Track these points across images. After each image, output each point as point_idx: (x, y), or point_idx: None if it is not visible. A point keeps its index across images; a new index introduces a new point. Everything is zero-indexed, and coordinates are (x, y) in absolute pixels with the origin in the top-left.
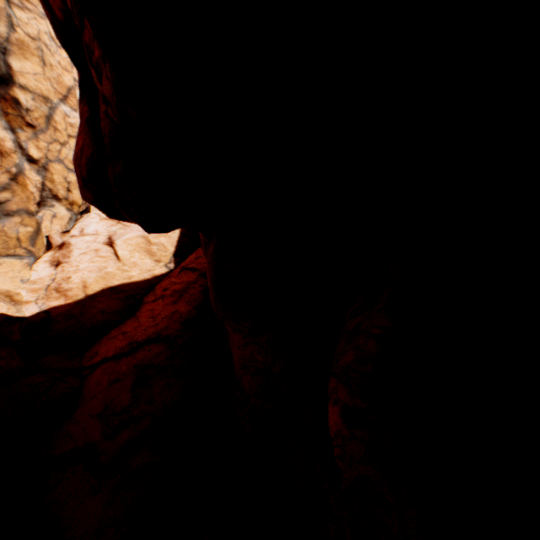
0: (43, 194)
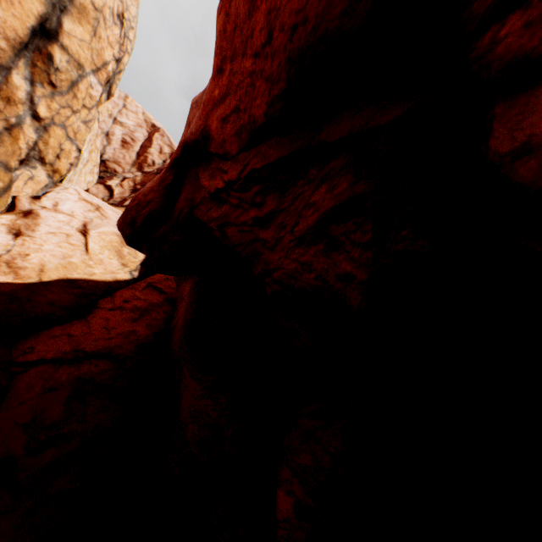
0: (31, 153)
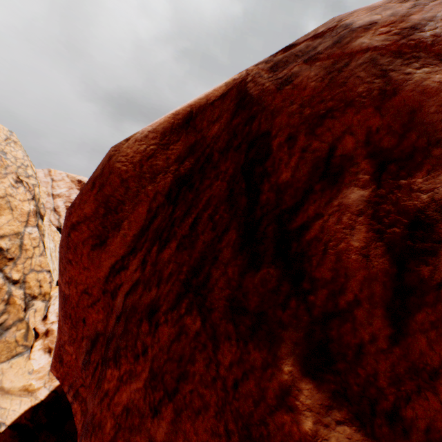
0: (26, 300)
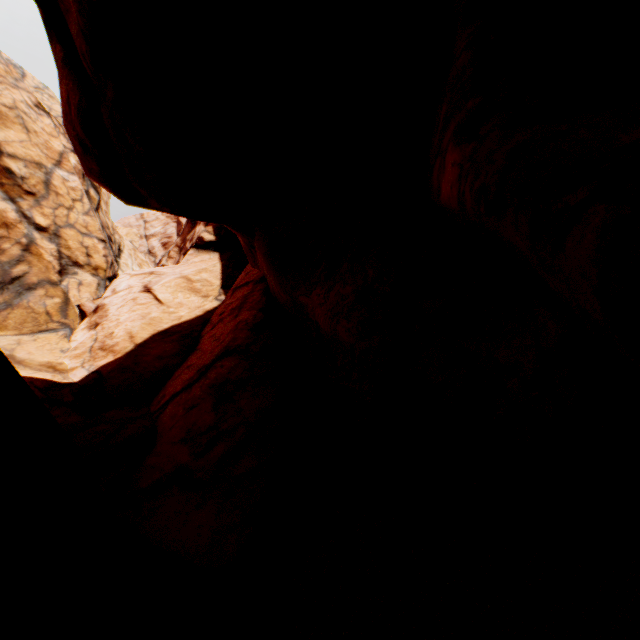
0: (62, 262)
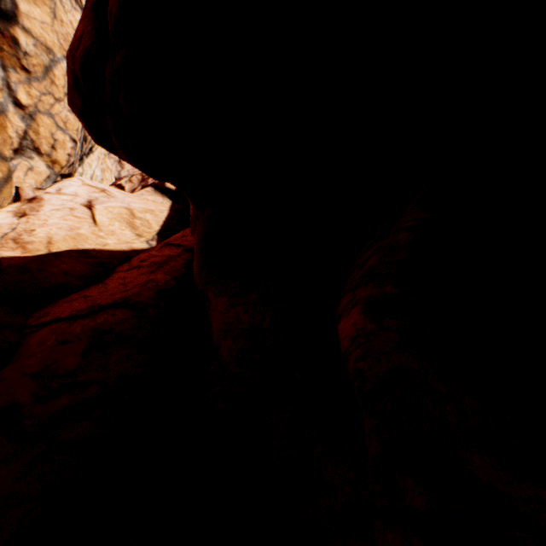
0: (23, 142)
